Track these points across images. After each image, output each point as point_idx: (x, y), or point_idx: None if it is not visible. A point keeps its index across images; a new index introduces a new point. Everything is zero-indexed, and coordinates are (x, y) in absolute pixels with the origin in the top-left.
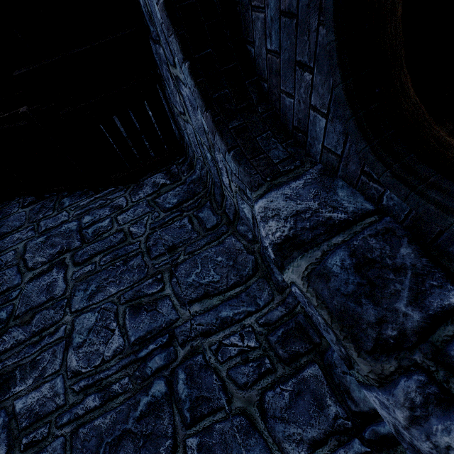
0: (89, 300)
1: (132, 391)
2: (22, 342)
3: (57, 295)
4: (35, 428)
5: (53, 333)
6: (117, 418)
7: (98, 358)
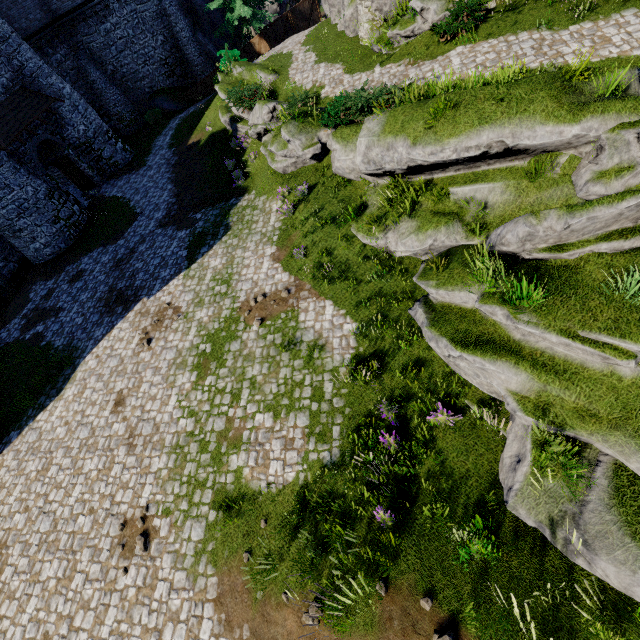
0: None
1: None
2: None
3: None
4: None
5: None
6: None
7: None
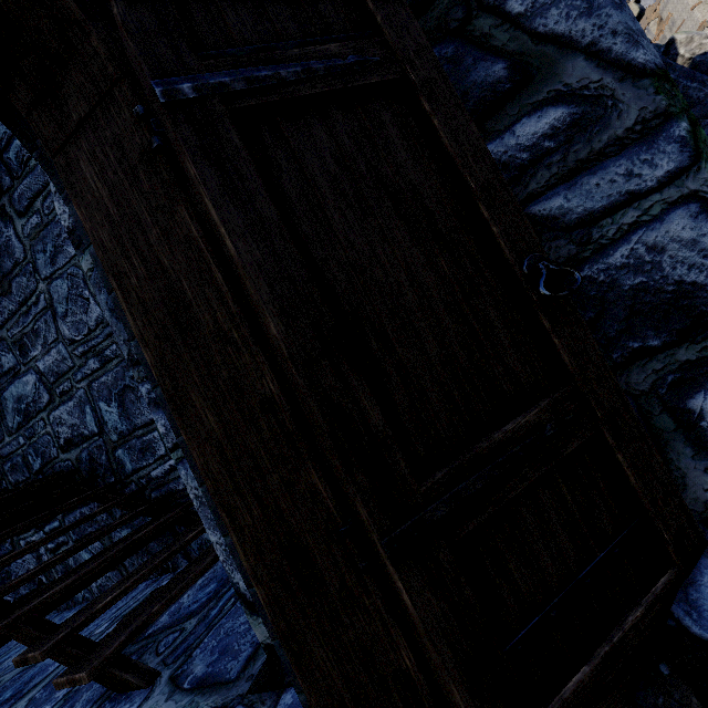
0: (52, 264)
1: (122, 356)
2: (15, 312)
3: (20, 259)
4: (61, 383)
5: (36, 303)
6: (117, 377)
7: (85, 328)
